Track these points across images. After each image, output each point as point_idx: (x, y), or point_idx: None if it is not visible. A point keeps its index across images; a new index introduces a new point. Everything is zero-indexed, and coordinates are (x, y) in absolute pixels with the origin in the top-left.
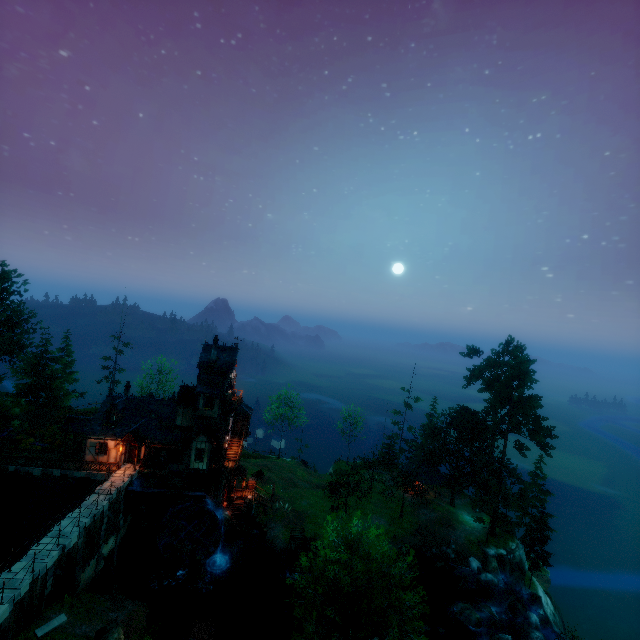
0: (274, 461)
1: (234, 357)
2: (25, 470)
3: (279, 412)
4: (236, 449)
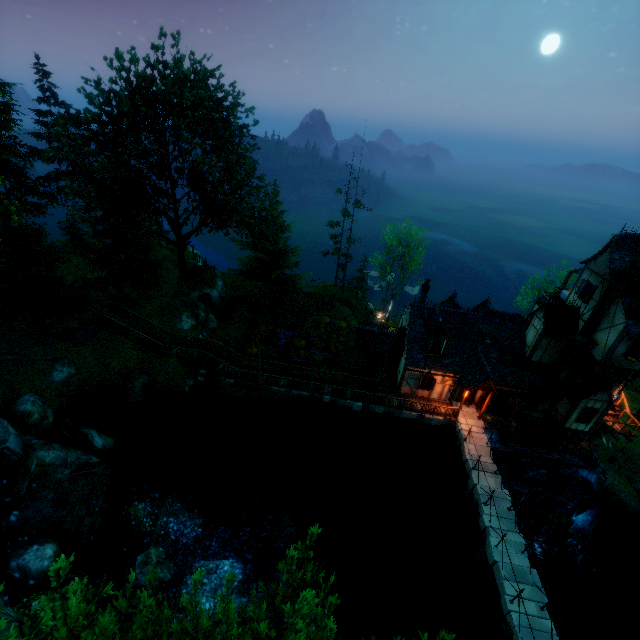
0: None
1: None
2: (342, 403)
3: None
4: None
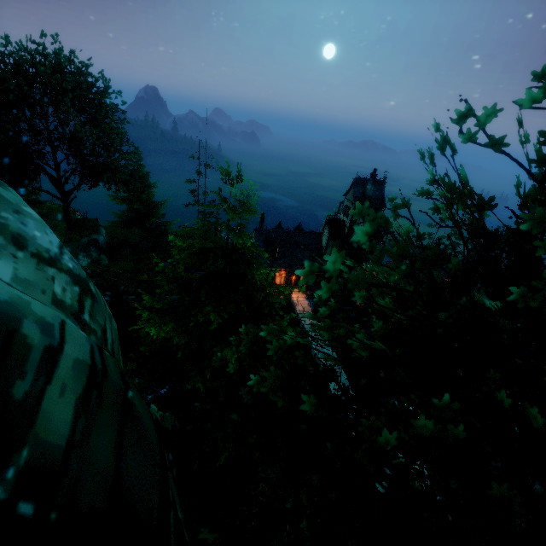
0: None
1: (382, 191)
2: None
3: None
4: None
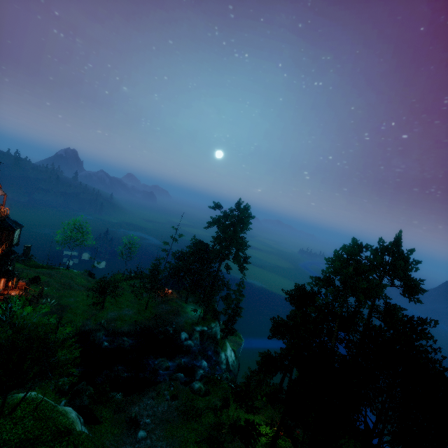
0: (59, 271)
1: None
2: None
3: (68, 235)
4: (3, 257)
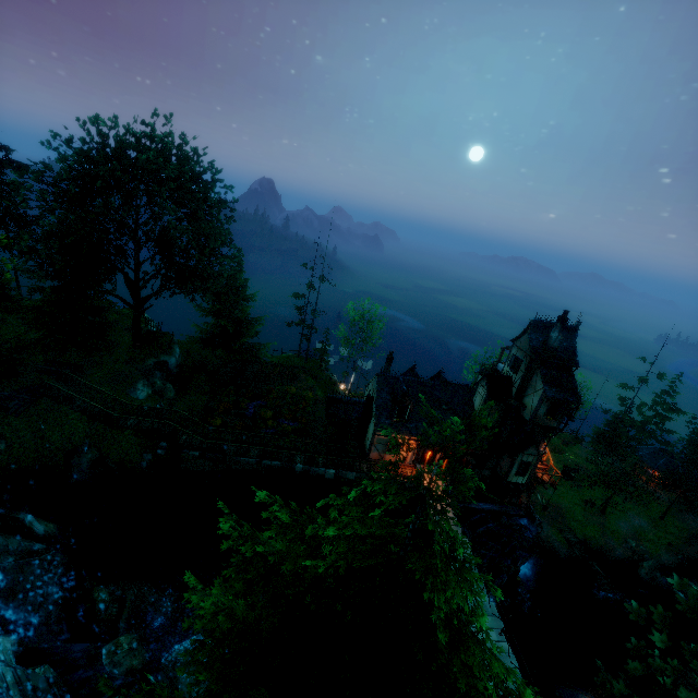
0: None
1: (573, 342)
2: (315, 471)
3: None
4: None
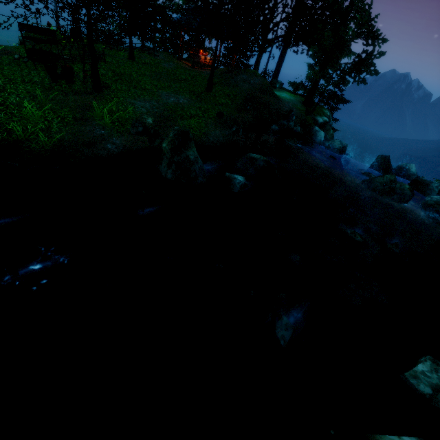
0: None
1: None
2: None
3: None
4: None
